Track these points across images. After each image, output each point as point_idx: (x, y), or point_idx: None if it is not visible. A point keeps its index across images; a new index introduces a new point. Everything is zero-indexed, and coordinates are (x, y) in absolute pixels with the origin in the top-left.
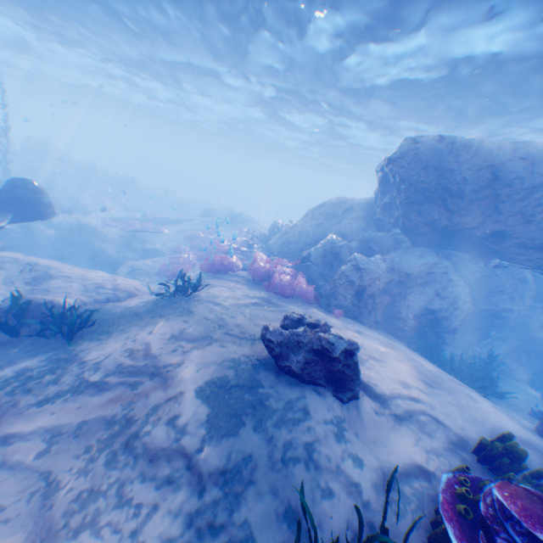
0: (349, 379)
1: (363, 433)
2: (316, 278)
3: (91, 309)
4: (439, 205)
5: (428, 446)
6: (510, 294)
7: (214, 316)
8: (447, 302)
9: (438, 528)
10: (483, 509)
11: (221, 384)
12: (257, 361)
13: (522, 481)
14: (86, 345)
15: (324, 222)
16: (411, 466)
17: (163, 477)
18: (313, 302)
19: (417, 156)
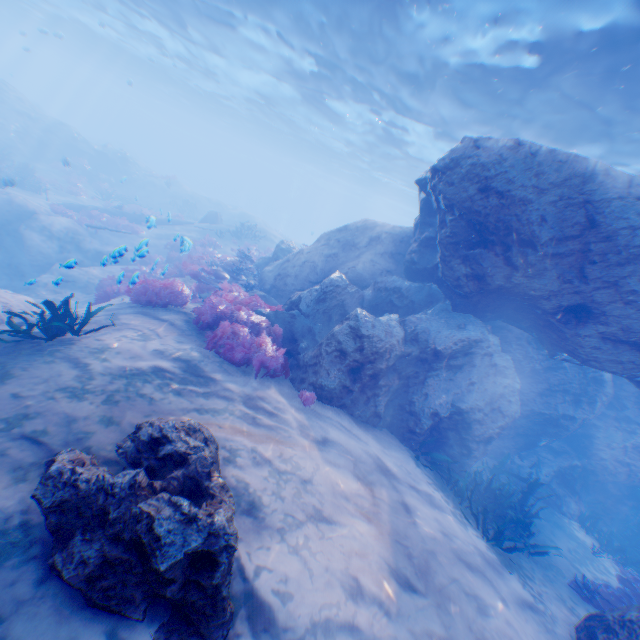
0: (201, 612)
1: None
2: (300, 336)
3: None
4: (498, 254)
5: None
6: (577, 397)
7: (40, 394)
8: (486, 400)
9: None
10: None
11: None
12: (20, 533)
13: None
14: None
15: (339, 253)
16: None
17: None
18: (279, 375)
19: (476, 169)
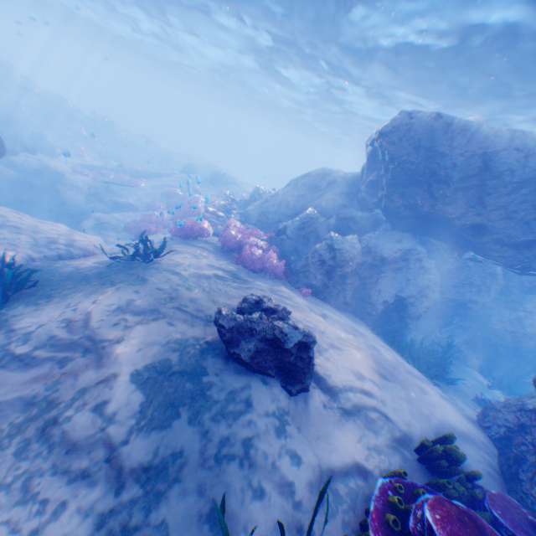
0: (300, 372)
1: (307, 429)
2: (289, 253)
3: (38, 266)
4: (425, 190)
5: (371, 443)
6: (478, 287)
7: (170, 288)
8: (417, 290)
9: (365, 534)
10: (411, 525)
11: (161, 369)
12: (206, 344)
13: (456, 483)
14: (21, 310)
15: (306, 194)
16: (350, 464)
17: (78, 471)
18: (283, 279)
19: (410, 133)
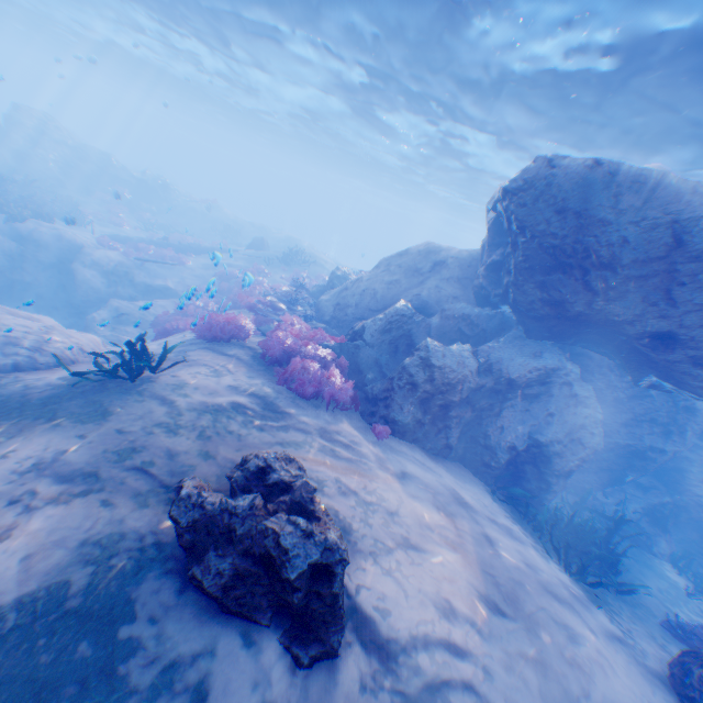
0: (319, 619)
1: None
2: (366, 368)
3: None
4: (576, 278)
5: None
6: (665, 427)
7: (140, 430)
8: (565, 431)
9: None
10: None
11: (45, 607)
12: (155, 550)
13: None
14: None
15: (401, 280)
16: None
17: None
18: (349, 409)
19: (550, 190)
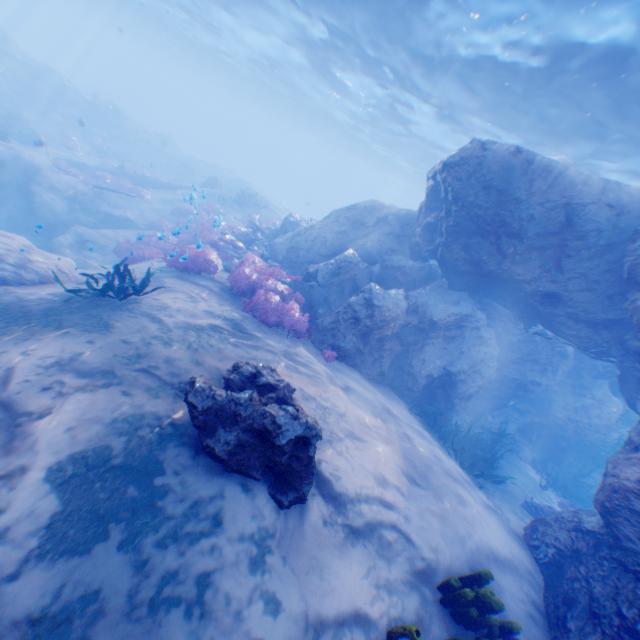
0: (297, 476)
1: (296, 558)
2: (318, 304)
3: None
4: (492, 243)
5: (382, 578)
6: (543, 366)
7: (140, 341)
8: (470, 364)
9: None
10: None
11: (95, 462)
12: (171, 428)
13: None
14: None
15: (349, 231)
16: (349, 611)
17: None
18: (304, 337)
19: (481, 169)
